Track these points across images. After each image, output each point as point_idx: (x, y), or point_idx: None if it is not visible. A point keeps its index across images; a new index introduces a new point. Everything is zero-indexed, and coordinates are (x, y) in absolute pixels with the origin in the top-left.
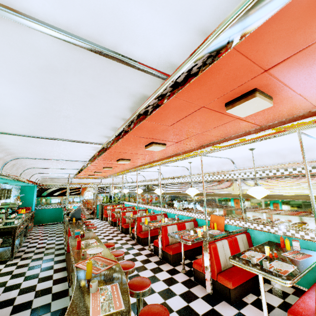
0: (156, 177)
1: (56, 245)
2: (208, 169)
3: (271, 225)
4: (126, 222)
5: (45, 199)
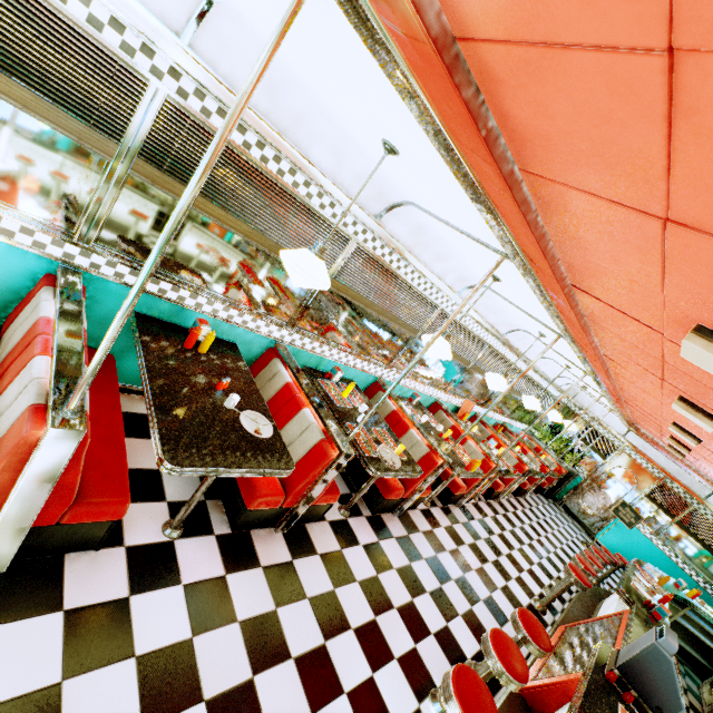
0: (440, 273)
1: None
2: (523, 347)
3: (494, 411)
4: None
5: None
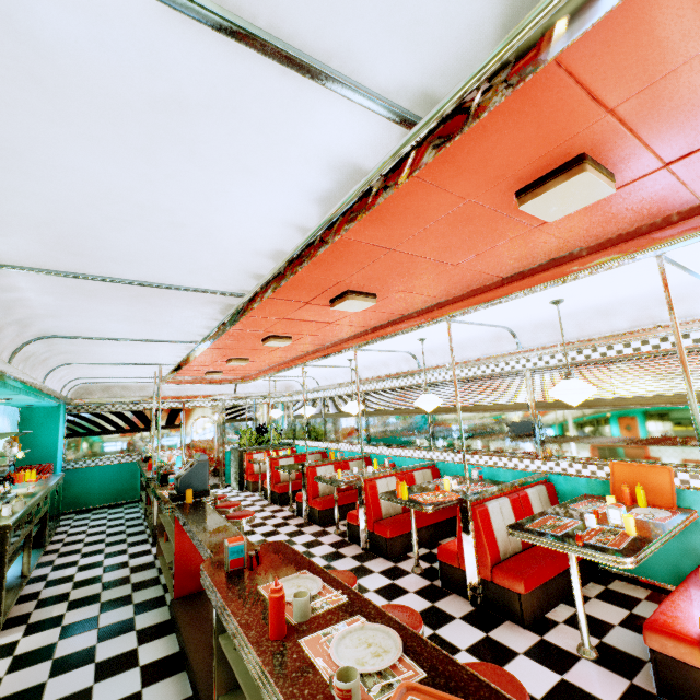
0: (396, 370)
1: (131, 570)
2: (595, 327)
3: None
4: (319, 494)
5: (89, 441)
